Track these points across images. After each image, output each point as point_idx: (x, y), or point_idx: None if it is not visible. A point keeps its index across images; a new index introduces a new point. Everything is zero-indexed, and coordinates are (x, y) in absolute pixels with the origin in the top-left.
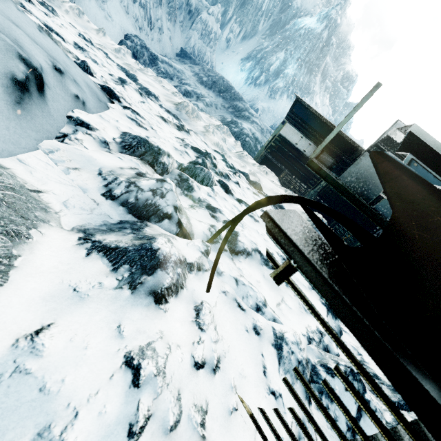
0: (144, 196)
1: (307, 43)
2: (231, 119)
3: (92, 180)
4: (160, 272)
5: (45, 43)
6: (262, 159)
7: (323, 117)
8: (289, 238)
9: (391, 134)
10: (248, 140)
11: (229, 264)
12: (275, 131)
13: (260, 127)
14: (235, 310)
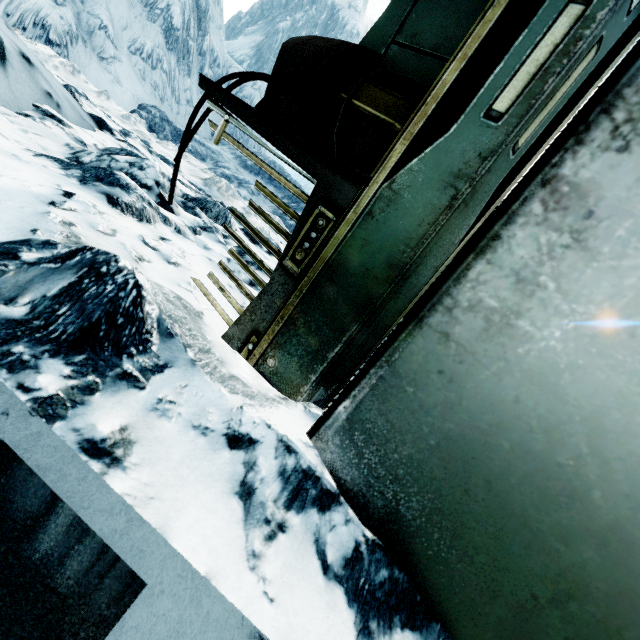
0: (119, 165)
1: None
2: None
3: (56, 146)
4: (119, 190)
5: (13, 39)
6: None
7: None
8: (214, 84)
9: None
10: None
11: (225, 252)
12: None
13: None
14: (220, 273)
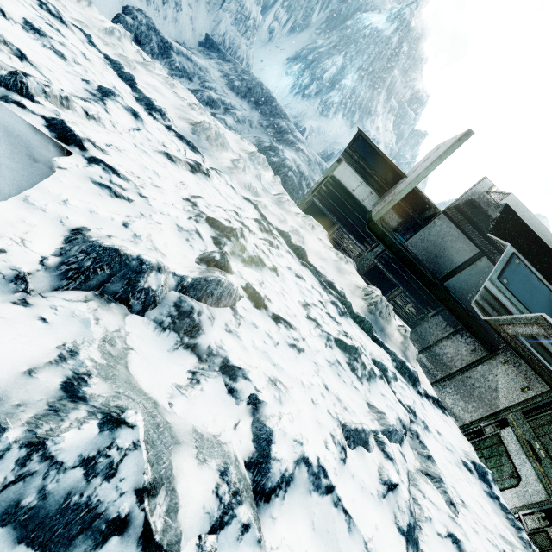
0: (62, 484)
1: (372, 48)
2: (270, 144)
3: None
4: None
5: None
6: (309, 206)
7: (392, 162)
8: None
9: (477, 198)
10: (291, 176)
11: None
12: (328, 171)
13: (308, 157)
14: None
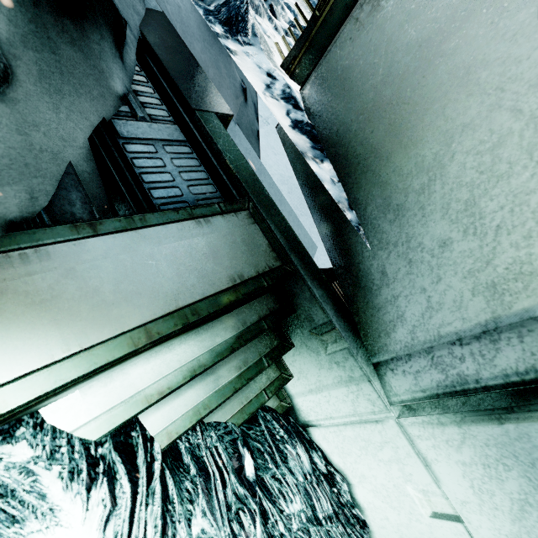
0: None
1: None
2: None
3: None
4: None
5: None
6: None
7: None
8: None
9: None
10: None
11: None
12: None
13: None
14: None
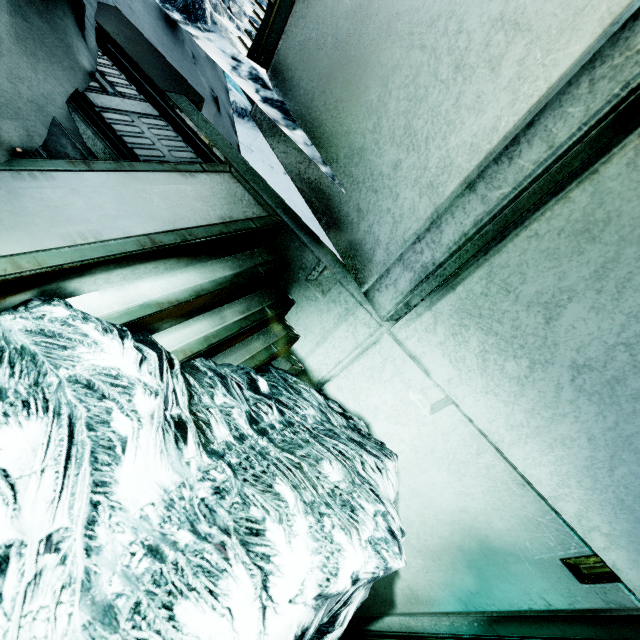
0: None
1: None
2: None
3: None
4: None
5: None
6: None
7: None
8: None
9: None
10: None
11: None
12: None
13: None
14: None
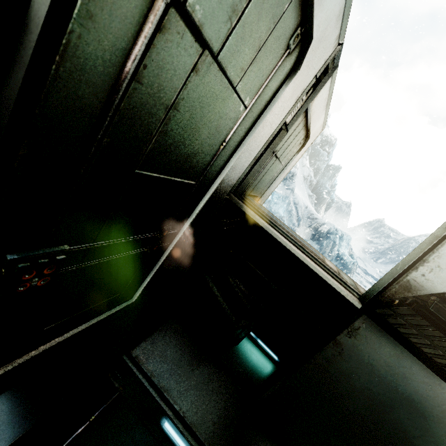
0: None
1: None
2: None
3: None
4: None
5: None
6: None
7: None
8: None
9: None
10: None
11: None
12: None
13: None
14: None
